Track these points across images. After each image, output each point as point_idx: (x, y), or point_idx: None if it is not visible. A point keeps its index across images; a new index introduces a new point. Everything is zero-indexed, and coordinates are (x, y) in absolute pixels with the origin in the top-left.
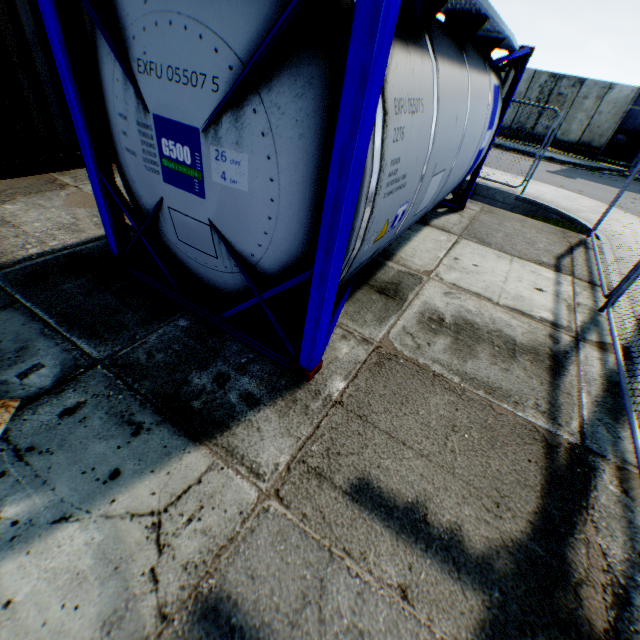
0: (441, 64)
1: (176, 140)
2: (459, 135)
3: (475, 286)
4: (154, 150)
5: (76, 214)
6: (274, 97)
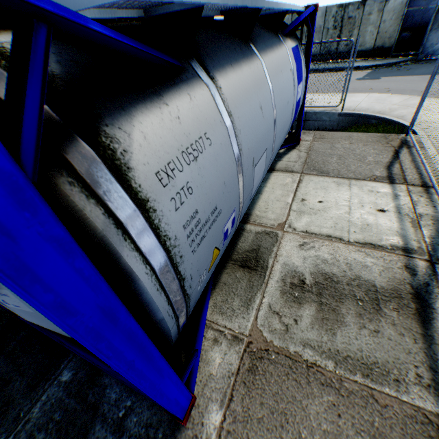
0: (222, 77)
1: None
2: (269, 116)
3: (325, 227)
4: None
5: None
6: None
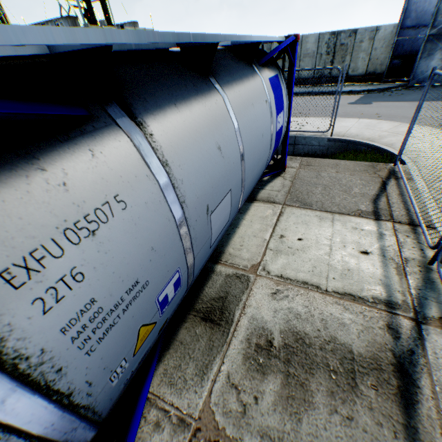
0: (156, 121)
1: None
2: (233, 154)
3: (302, 271)
4: None
5: None
6: None
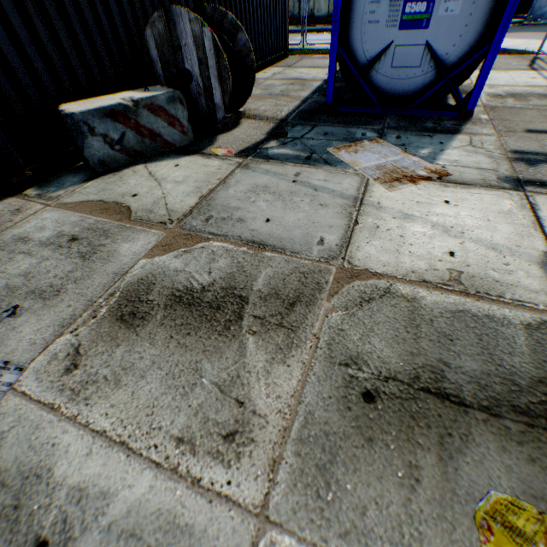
0: None
1: (418, 2)
2: None
3: (499, 84)
4: (398, 14)
5: (269, 102)
6: None
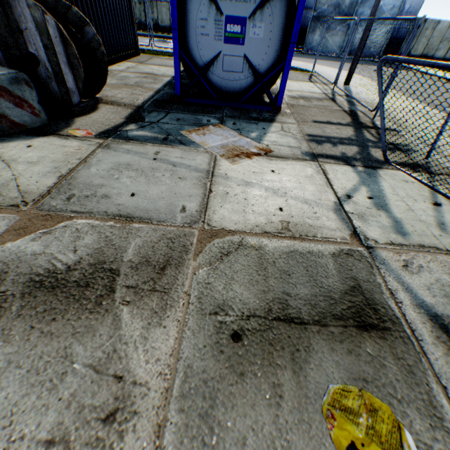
0: None
1: (235, 25)
2: None
3: (294, 89)
4: (222, 31)
5: (125, 91)
6: (274, 4)
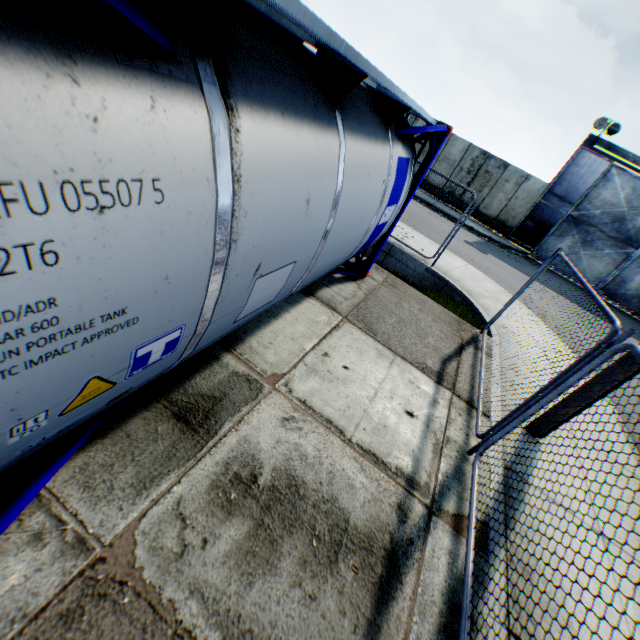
0: (252, 118)
1: None
2: (320, 219)
3: (332, 406)
4: None
5: None
6: None
